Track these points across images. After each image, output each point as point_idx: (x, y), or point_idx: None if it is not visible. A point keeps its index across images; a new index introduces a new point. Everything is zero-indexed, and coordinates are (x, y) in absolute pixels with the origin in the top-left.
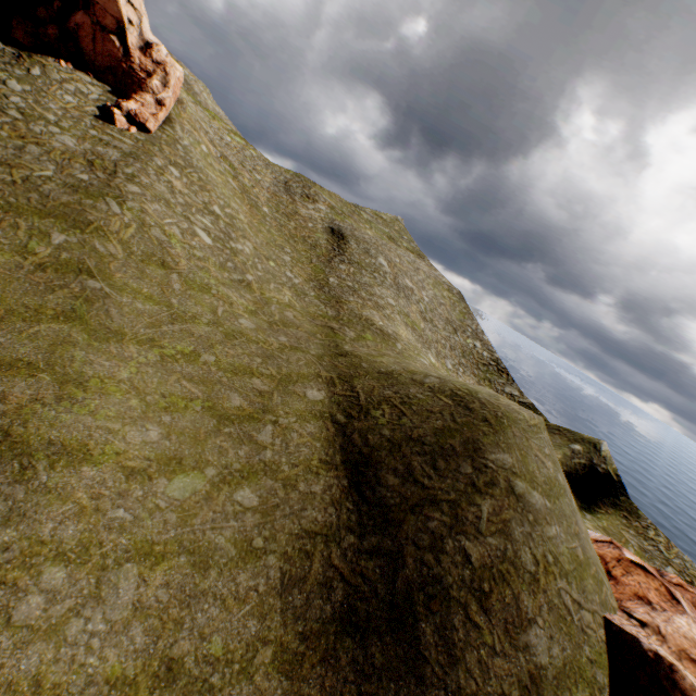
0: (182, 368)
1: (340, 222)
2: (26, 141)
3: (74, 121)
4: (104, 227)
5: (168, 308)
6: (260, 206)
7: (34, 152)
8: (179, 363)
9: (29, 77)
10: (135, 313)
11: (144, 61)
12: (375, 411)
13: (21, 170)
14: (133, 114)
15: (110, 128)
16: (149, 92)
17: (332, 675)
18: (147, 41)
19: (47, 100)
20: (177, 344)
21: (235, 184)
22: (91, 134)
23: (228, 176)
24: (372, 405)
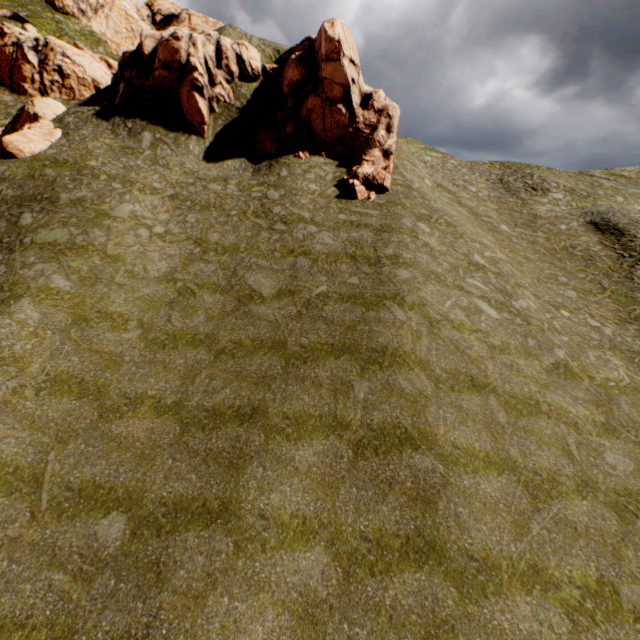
0: (610, 639)
1: (592, 207)
2: (295, 254)
3: (323, 210)
4: (398, 350)
5: (513, 472)
6: (496, 225)
7: (304, 265)
8: (599, 625)
9: (280, 181)
10: (487, 507)
11: (366, 116)
12: None
13: (300, 293)
14: (370, 179)
15: (353, 204)
16: (376, 147)
17: None
18: (364, 94)
19: (298, 198)
20: (568, 564)
21: (464, 209)
22: (341, 219)
23: (455, 203)
24: None
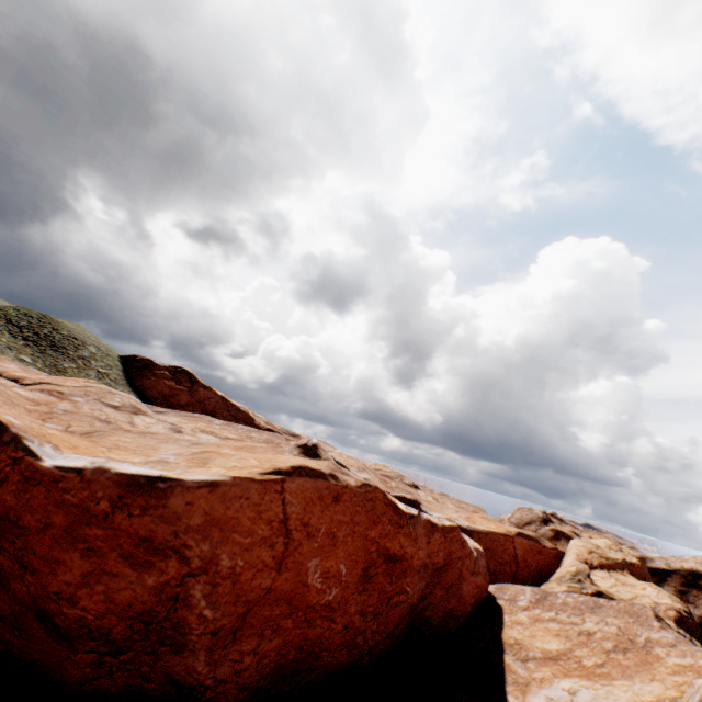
0: None
1: None
2: None
3: None
4: None
5: None
6: None
7: None
8: None
9: None
10: None
11: None
12: (6, 309)
13: None
14: None
15: None
16: None
17: (29, 347)
18: None
19: None
20: None
21: None
22: None
23: None
24: (3, 308)
